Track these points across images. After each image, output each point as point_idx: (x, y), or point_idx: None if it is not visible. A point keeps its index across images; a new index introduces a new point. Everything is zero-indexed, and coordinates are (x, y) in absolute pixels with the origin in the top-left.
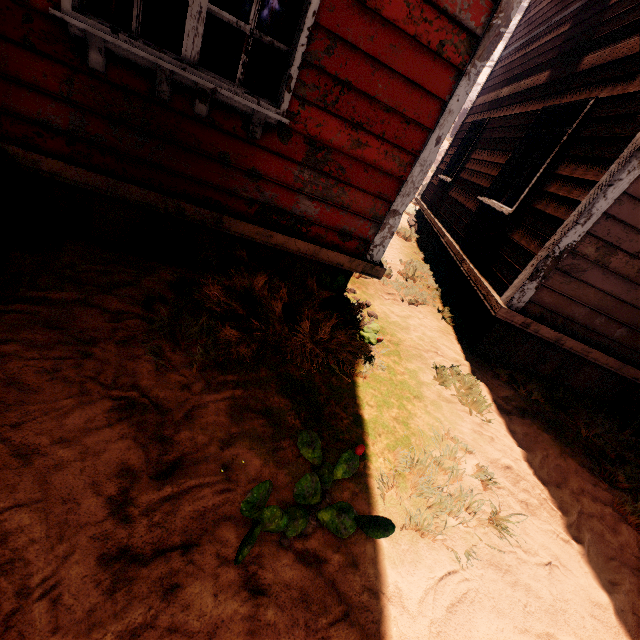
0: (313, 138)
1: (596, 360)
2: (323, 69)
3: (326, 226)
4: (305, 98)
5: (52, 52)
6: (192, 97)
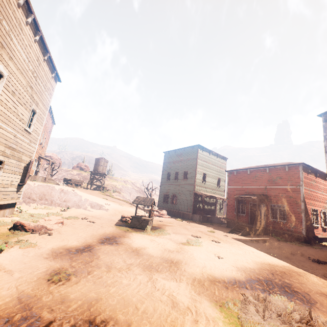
0: (290, 222)
1: None
2: (288, 217)
3: (295, 231)
4: (287, 219)
5: (269, 221)
6: (278, 221)
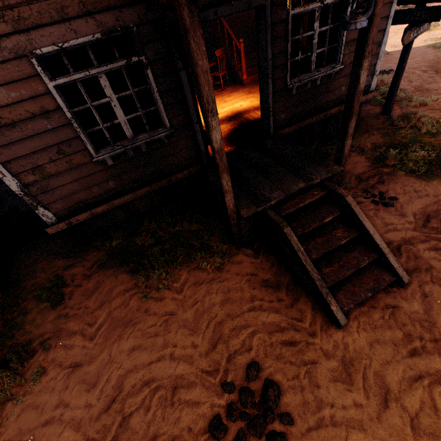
0: None
1: (121, 202)
2: None
3: None
4: None
5: None
6: None
